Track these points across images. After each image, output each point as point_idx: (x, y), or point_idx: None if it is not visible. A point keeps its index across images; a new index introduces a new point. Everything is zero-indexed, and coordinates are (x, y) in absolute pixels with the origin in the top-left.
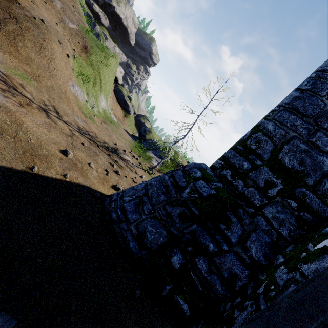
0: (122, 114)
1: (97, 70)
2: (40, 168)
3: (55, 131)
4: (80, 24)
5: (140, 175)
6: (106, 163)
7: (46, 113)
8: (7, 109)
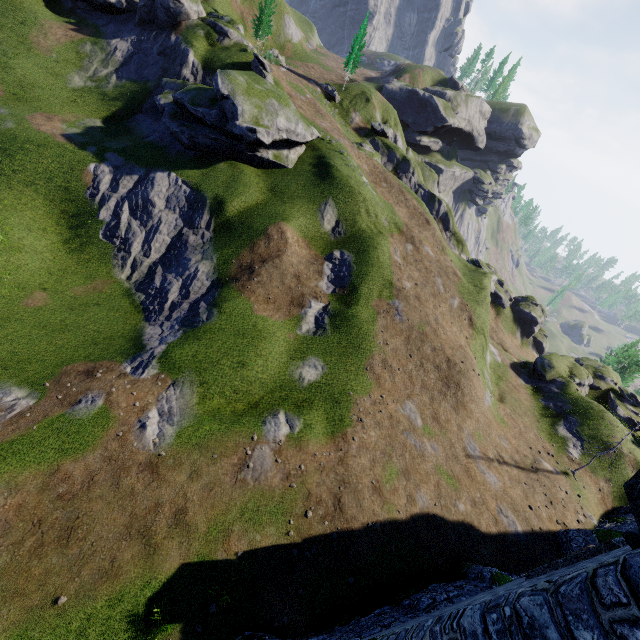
0: (492, 314)
1: (481, 334)
2: (533, 527)
3: (514, 484)
4: (457, 285)
5: (563, 490)
6: (541, 495)
7: (501, 465)
8: (505, 490)
